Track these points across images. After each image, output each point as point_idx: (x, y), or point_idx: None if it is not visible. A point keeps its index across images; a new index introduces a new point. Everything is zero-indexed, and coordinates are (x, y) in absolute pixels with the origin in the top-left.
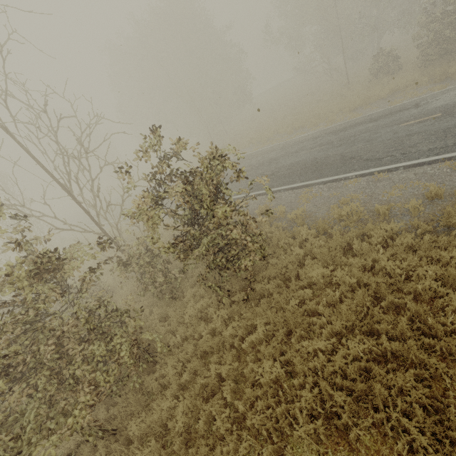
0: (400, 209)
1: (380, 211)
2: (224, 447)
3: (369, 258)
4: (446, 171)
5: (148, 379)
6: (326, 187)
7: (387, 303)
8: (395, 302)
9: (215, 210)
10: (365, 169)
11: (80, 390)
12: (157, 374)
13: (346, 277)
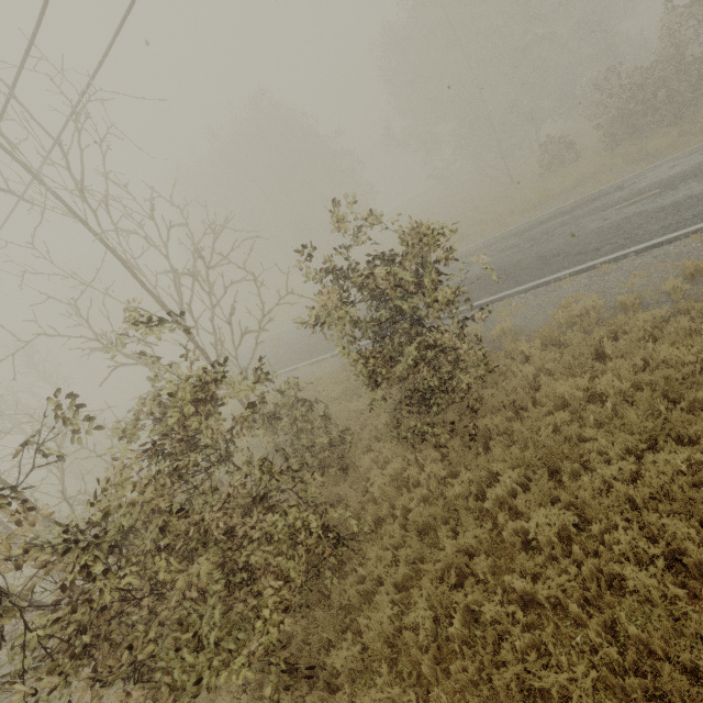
0: (652, 298)
1: (625, 305)
2: (515, 641)
3: (635, 358)
4: (696, 246)
5: (338, 587)
6: (531, 295)
7: (688, 403)
8: (699, 400)
9: (433, 293)
10: (580, 264)
11: (255, 592)
12: (350, 578)
13: (615, 382)
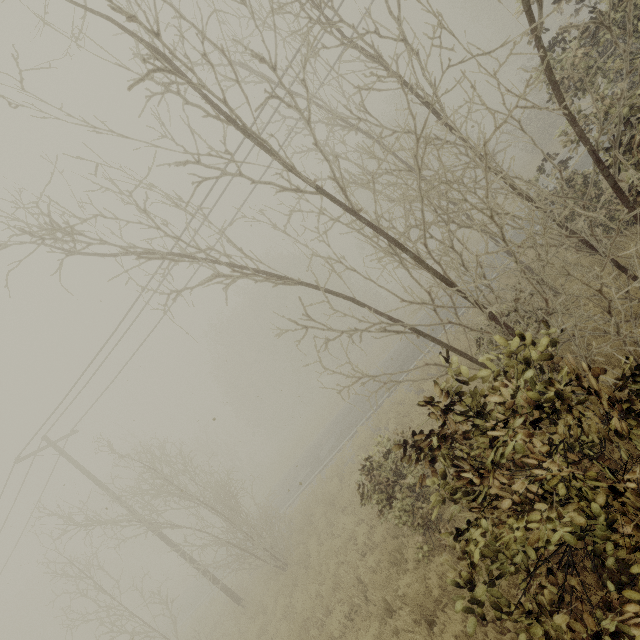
0: None
1: None
2: None
3: None
4: None
5: None
6: None
7: None
8: None
9: None
10: None
11: None
12: None
13: None
